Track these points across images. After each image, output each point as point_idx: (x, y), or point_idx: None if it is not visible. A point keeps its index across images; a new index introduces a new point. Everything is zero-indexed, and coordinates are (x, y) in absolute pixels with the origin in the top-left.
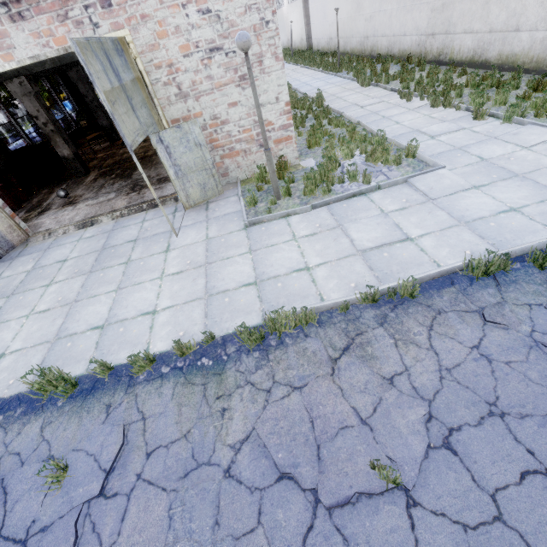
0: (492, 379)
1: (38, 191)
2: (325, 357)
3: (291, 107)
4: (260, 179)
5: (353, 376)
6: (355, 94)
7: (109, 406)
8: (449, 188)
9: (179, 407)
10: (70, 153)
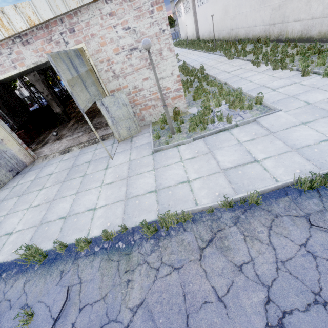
0: (317, 272)
1: (43, 132)
2: (195, 247)
3: (184, 75)
4: (163, 122)
5: (214, 262)
6: (224, 64)
7: (62, 272)
8: (285, 124)
9: (102, 276)
10: (60, 110)
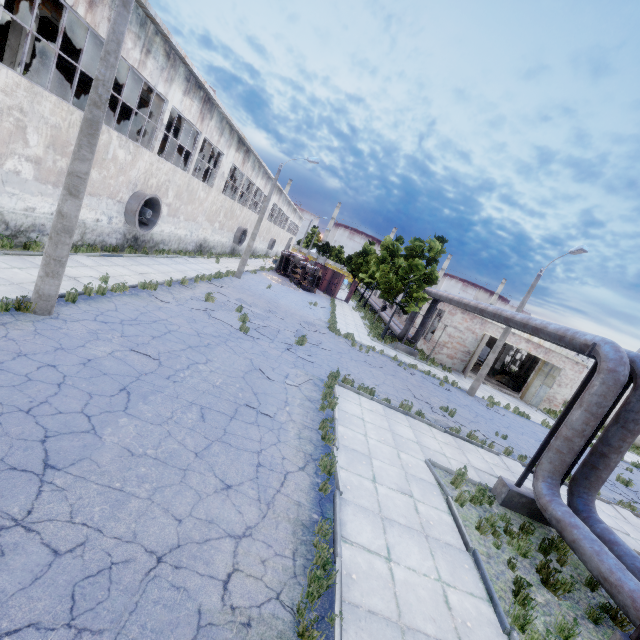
0: None
1: None
2: None
3: None
4: (546, 412)
5: None
6: None
7: None
8: None
9: None
10: None
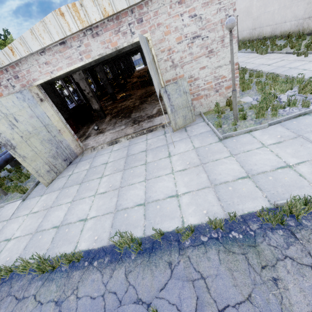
0: None
1: (81, 127)
2: None
3: None
4: (217, 111)
5: None
6: (258, 59)
7: (170, 263)
8: None
9: (229, 271)
10: (98, 107)
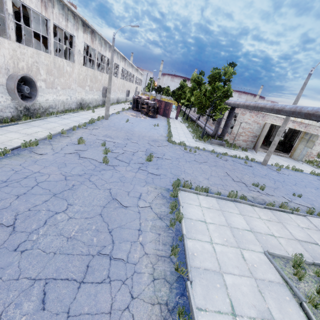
0: None
1: None
2: None
3: None
4: (307, 162)
5: None
6: None
7: None
8: None
9: None
10: None
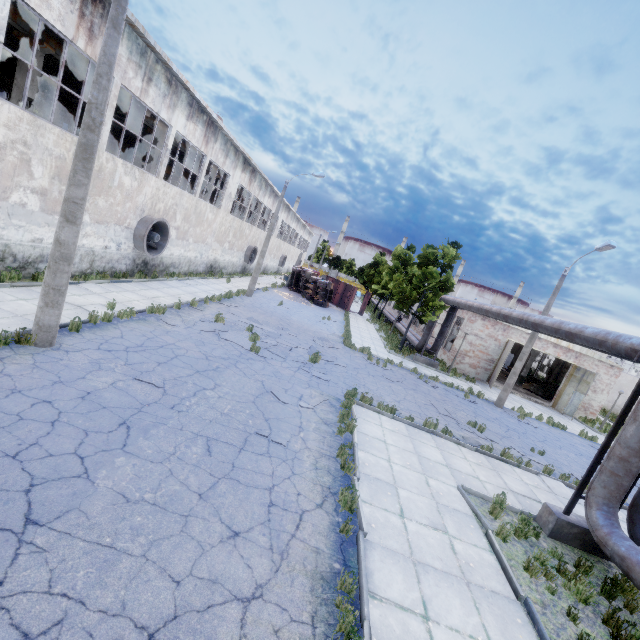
0: None
1: None
2: None
3: None
4: (582, 420)
5: None
6: None
7: None
8: None
9: None
10: None
